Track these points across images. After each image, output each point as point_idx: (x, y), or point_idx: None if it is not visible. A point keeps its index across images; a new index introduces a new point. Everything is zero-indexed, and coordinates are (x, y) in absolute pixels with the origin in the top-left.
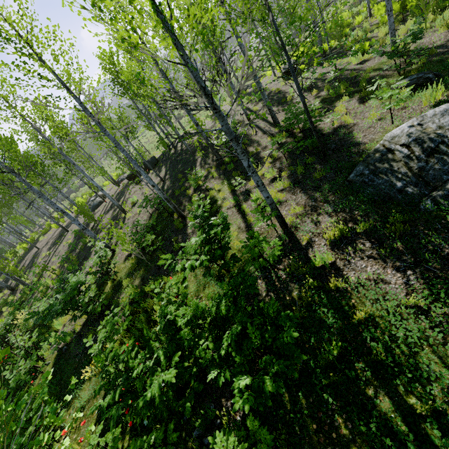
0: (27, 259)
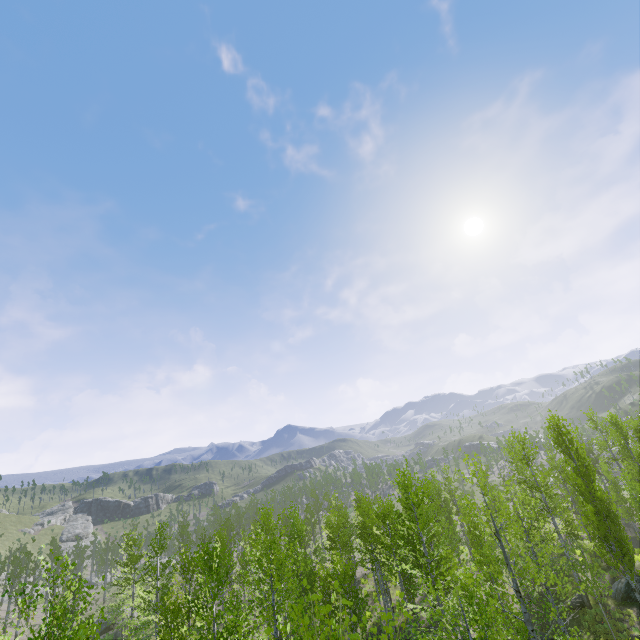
0: None
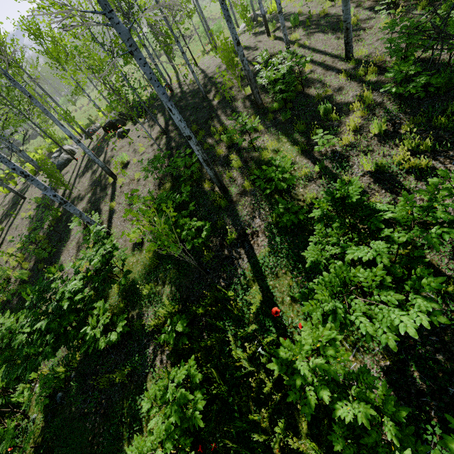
0: None
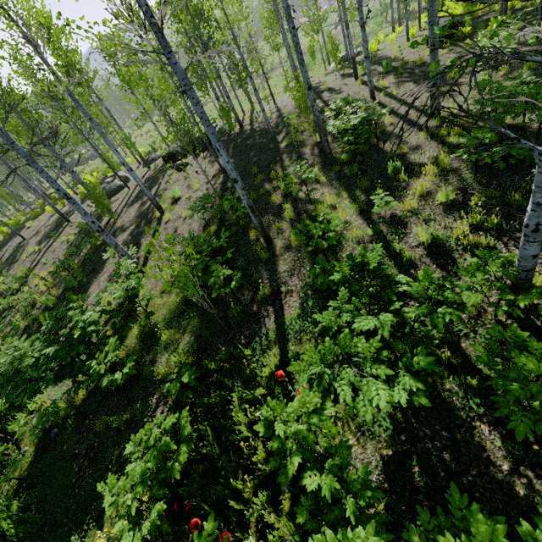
0: (6, 251)
